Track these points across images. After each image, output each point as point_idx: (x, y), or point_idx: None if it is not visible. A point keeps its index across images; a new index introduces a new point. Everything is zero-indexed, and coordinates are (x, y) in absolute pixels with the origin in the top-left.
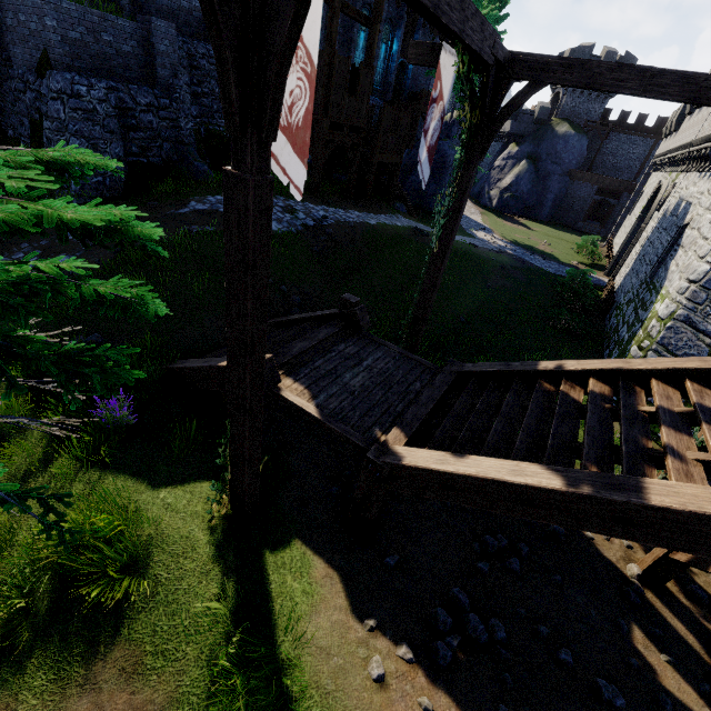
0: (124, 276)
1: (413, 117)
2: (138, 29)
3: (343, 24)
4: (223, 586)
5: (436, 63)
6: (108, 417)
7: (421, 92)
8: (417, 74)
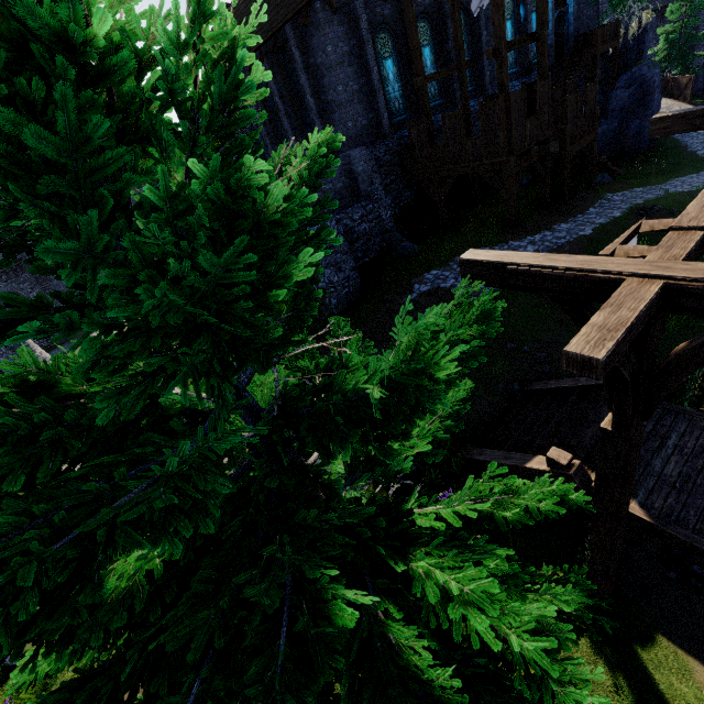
0: None
1: (590, 65)
2: (343, 167)
3: (488, 31)
4: (614, 678)
5: (691, 129)
6: None
7: (594, 34)
8: (579, 11)
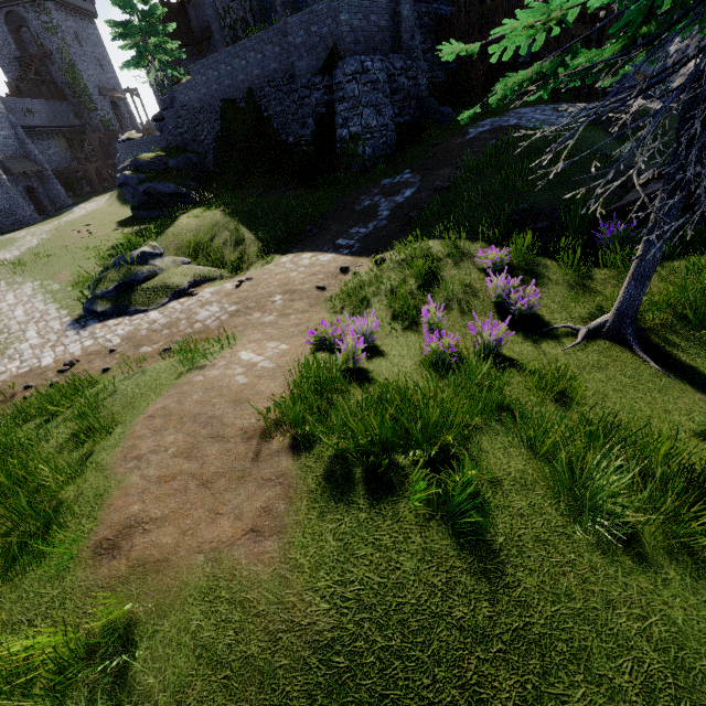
0: (489, 175)
1: None
2: (389, 3)
3: None
4: None
5: None
6: (623, 231)
7: None
8: None
